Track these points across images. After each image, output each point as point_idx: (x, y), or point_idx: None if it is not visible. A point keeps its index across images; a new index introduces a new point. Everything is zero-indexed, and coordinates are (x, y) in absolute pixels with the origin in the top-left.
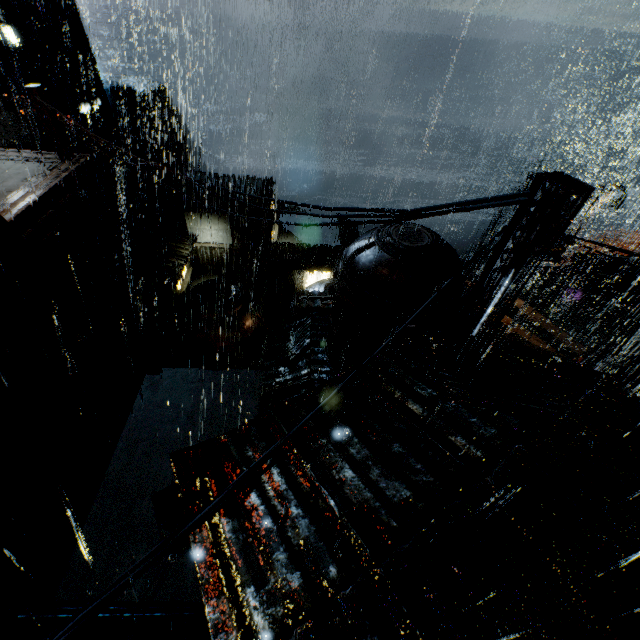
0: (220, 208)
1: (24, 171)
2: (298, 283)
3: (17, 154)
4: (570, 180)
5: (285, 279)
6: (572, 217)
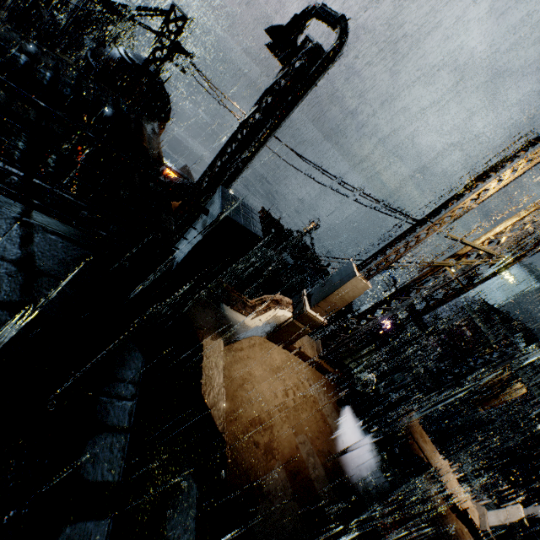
0: None
1: None
2: None
3: None
4: (183, 13)
5: None
6: (179, 34)
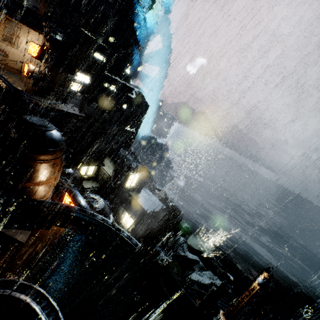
0: (116, 161)
1: (67, 108)
2: (120, 214)
3: (74, 108)
4: None
5: (117, 208)
6: None
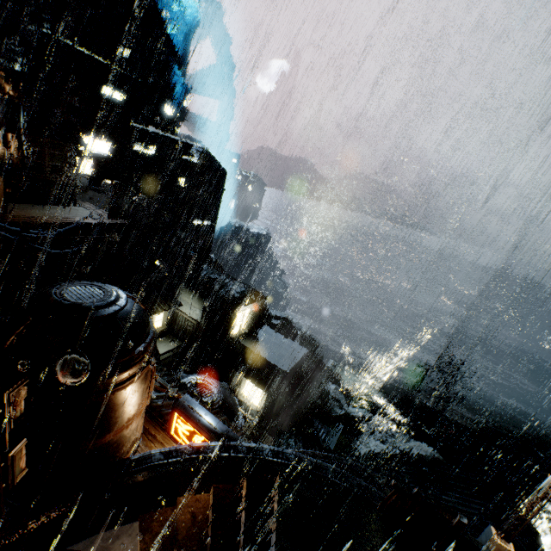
0: (203, 292)
1: (84, 215)
2: (236, 385)
3: (97, 210)
4: None
5: (227, 375)
6: None
